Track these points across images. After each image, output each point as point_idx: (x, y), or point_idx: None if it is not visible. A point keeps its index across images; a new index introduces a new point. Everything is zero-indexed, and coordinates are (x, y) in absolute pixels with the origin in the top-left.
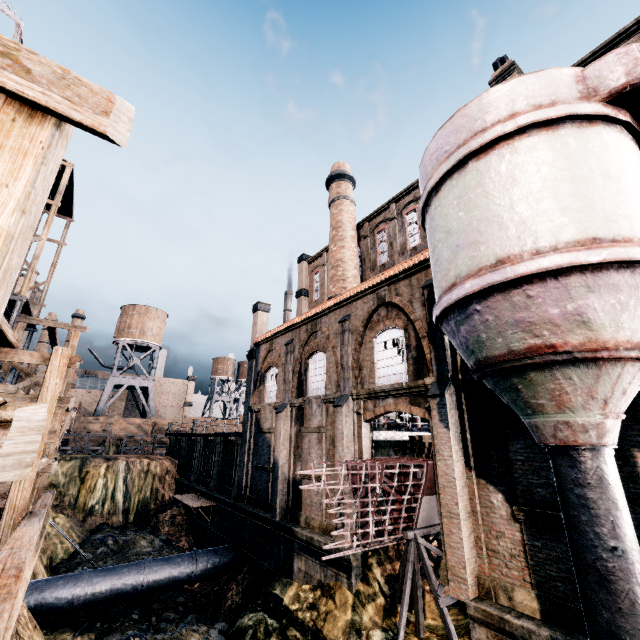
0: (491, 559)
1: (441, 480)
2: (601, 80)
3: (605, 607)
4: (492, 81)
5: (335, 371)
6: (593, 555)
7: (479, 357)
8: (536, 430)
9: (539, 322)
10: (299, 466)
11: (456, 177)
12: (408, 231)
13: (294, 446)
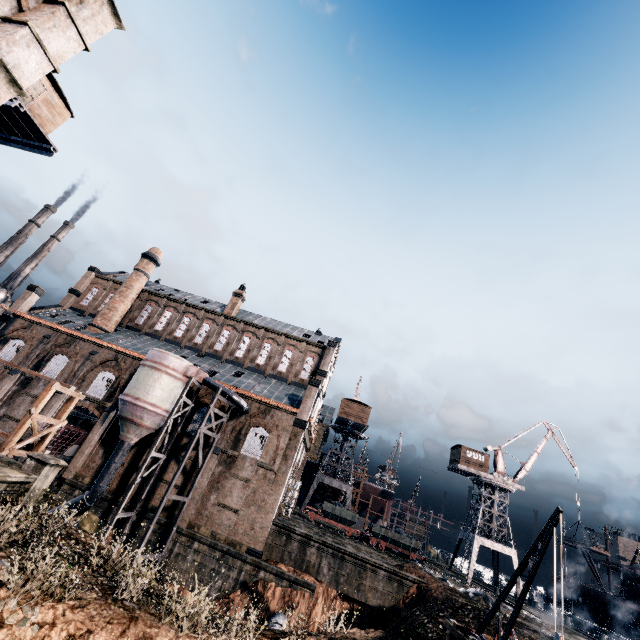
0: (86, 468)
1: (87, 440)
2: (188, 371)
3: (105, 472)
4: (234, 293)
5: (69, 373)
6: (111, 462)
7: (121, 414)
8: (121, 435)
9: (135, 414)
10: (5, 409)
11: (150, 369)
12: (161, 319)
13: (8, 397)
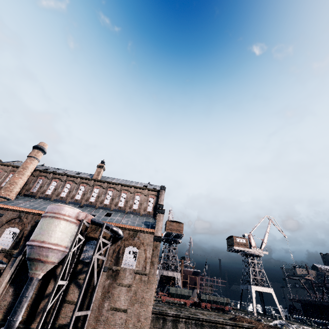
0: None
1: None
2: (79, 216)
3: (17, 307)
4: (98, 165)
5: None
6: (22, 298)
7: (29, 256)
8: (29, 273)
9: (41, 254)
10: None
11: (50, 218)
12: (50, 187)
13: None
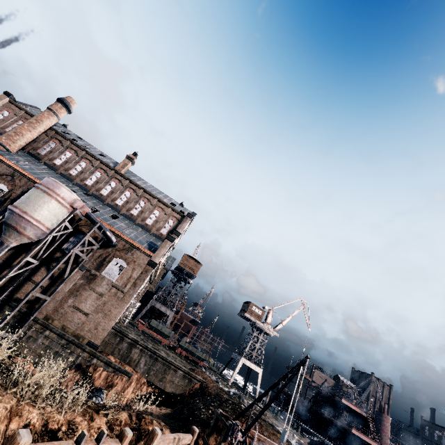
0: None
1: None
2: (75, 203)
3: None
4: (128, 156)
5: None
6: None
7: (6, 220)
8: (2, 237)
9: (19, 224)
10: None
11: (42, 192)
12: (61, 156)
13: None
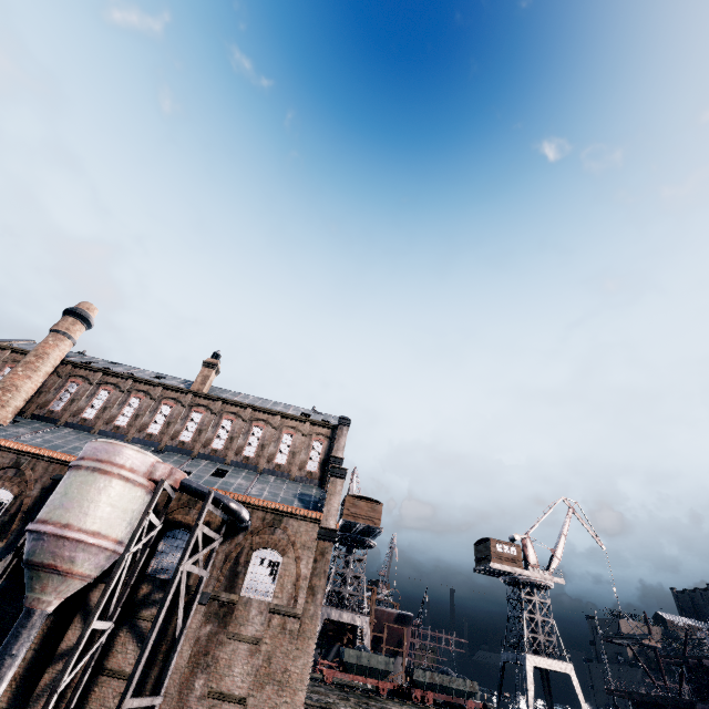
0: None
1: None
2: (155, 471)
3: None
4: (205, 362)
5: None
6: (3, 657)
7: (30, 558)
8: (27, 599)
9: (60, 555)
10: None
11: (90, 472)
12: (93, 402)
13: None
